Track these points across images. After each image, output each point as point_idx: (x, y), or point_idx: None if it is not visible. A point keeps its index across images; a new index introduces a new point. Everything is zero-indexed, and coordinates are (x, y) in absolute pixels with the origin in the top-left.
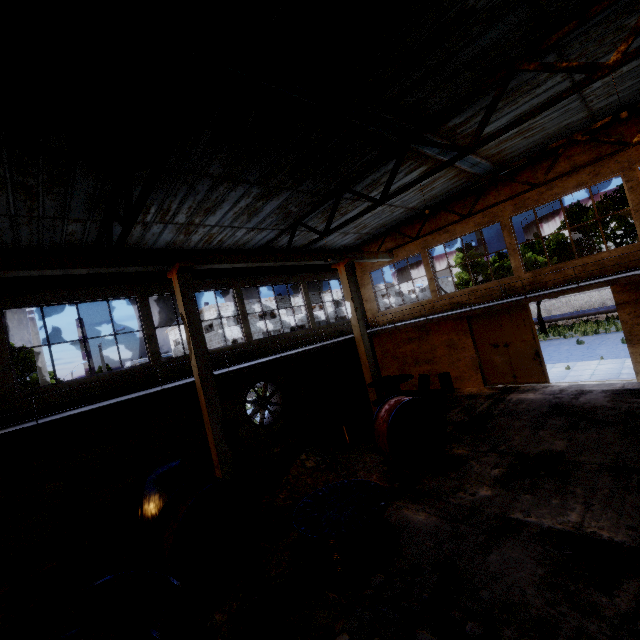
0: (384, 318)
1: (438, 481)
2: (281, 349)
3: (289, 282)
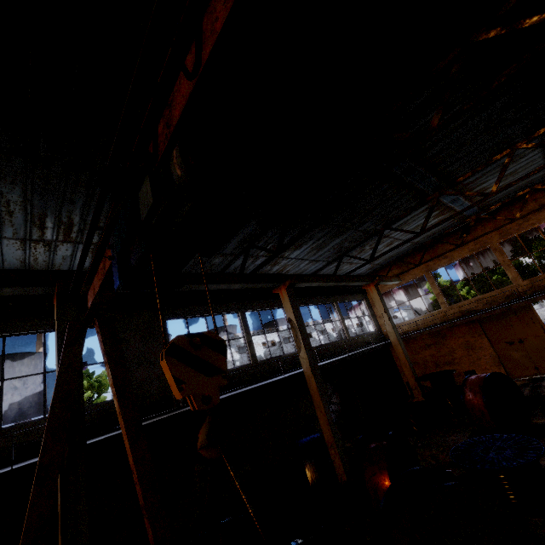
0: (399, 330)
1: (544, 441)
2: (331, 355)
3: (327, 302)
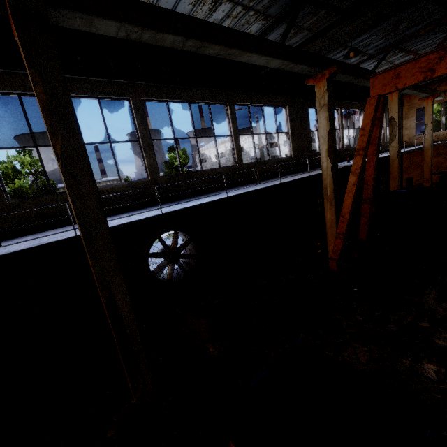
0: (419, 140)
1: None
2: None
3: None
